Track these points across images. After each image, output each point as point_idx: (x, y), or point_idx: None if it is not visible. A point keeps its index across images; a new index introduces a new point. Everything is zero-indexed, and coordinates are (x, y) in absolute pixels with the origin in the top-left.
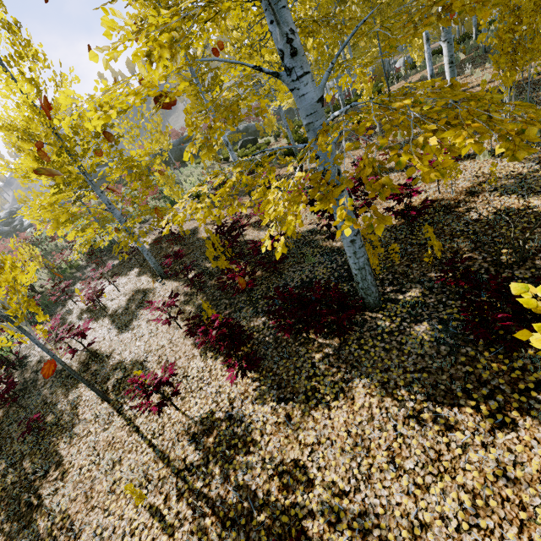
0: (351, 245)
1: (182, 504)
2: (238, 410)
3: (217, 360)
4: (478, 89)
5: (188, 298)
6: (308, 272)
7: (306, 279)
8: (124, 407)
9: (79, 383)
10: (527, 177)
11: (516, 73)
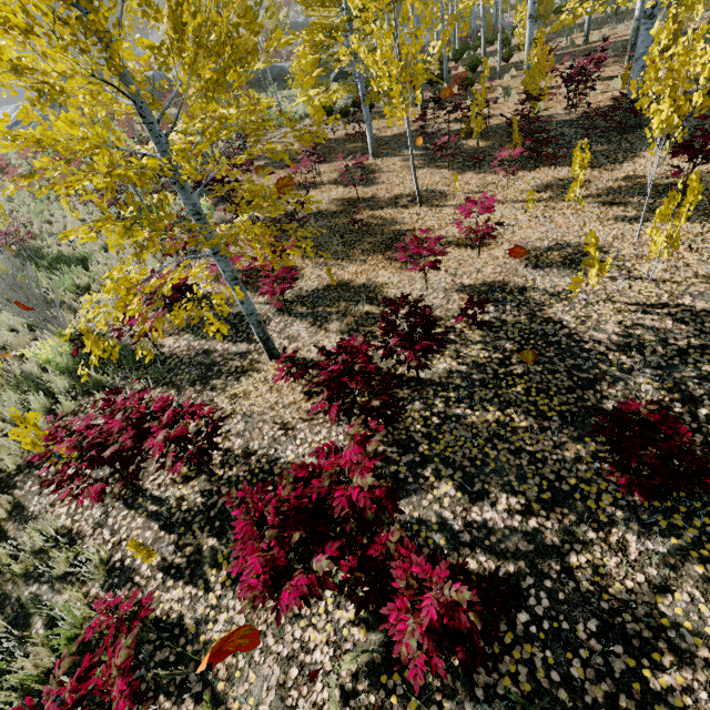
0: (640, 71)
1: (561, 203)
2: (564, 176)
3: (515, 171)
4: (627, 37)
5: (430, 161)
6: (554, 132)
7: (556, 134)
8: (443, 205)
9: (357, 212)
10: (698, 77)
11: (699, 0)
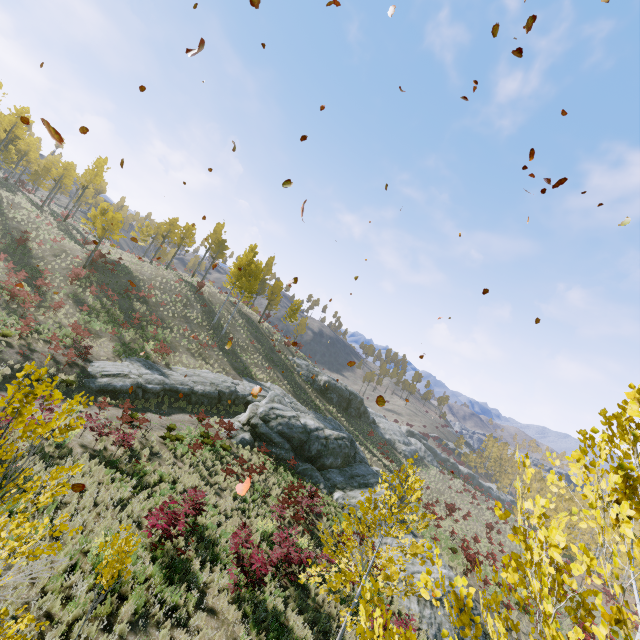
0: None
1: None
2: None
3: None
4: None
5: None
6: None
7: None
8: None
9: None
10: None
11: None
